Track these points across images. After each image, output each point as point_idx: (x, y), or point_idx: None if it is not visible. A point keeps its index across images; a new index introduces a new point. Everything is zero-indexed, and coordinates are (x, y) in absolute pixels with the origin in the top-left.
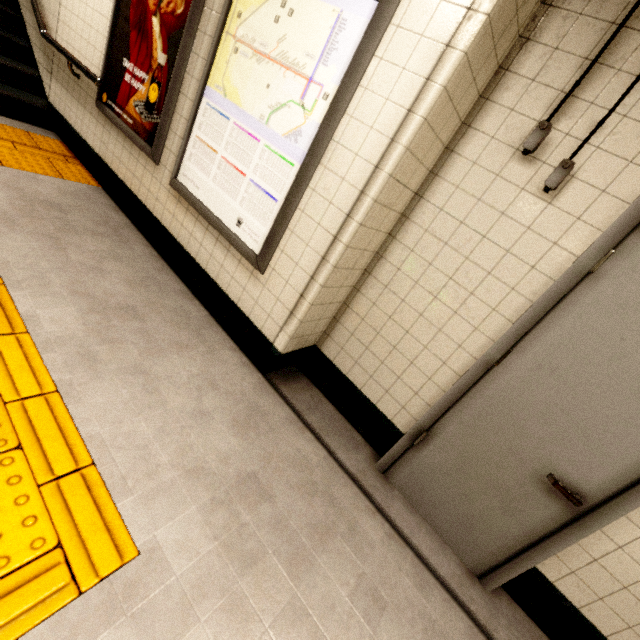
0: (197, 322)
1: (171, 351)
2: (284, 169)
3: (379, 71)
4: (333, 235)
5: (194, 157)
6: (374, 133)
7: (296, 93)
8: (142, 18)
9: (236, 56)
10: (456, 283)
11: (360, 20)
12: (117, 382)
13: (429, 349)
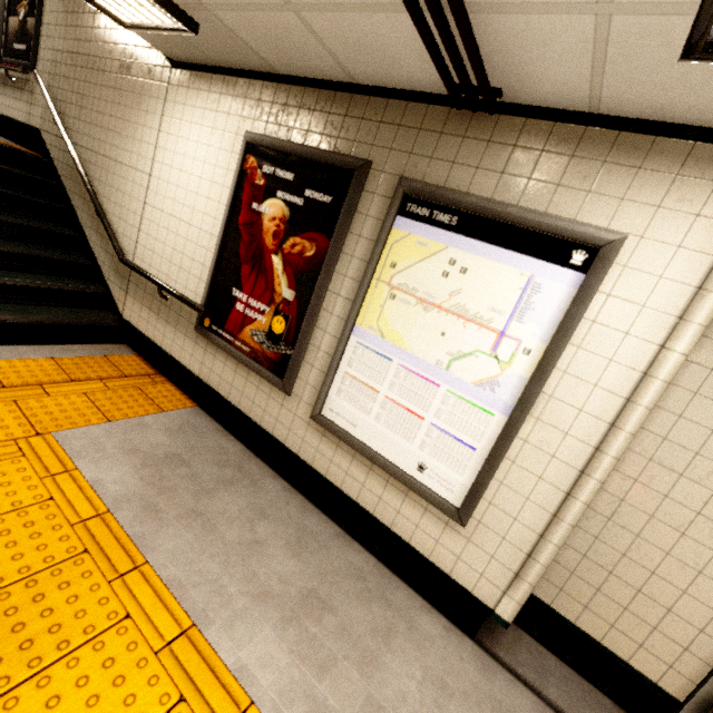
0: (374, 580)
1: (380, 649)
2: (480, 417)
3: (593, 332)
4: (564, 491)
5: (344, 393)
6: (600, 391)
7: (484, 344)
8: (257, 255)
9: (394, 302)
10: (708, 519)
11: (559, 286)
12: None
13: (691, 594)
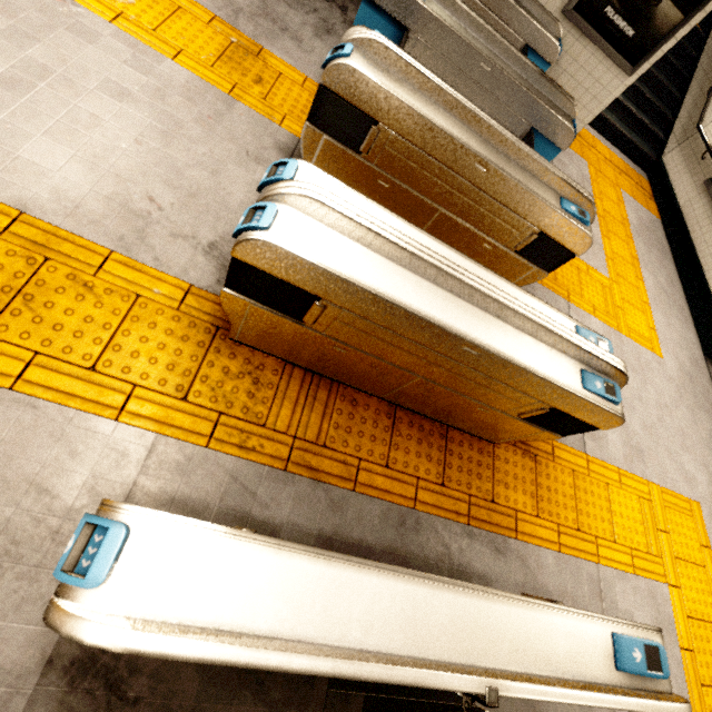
0: (685, 315)
1: (675, 318)
2: None
3: None
4: None
5: None
6: None
7: None
8: None
9: None
10: None
11: None
12: (661, 315)
13: None
